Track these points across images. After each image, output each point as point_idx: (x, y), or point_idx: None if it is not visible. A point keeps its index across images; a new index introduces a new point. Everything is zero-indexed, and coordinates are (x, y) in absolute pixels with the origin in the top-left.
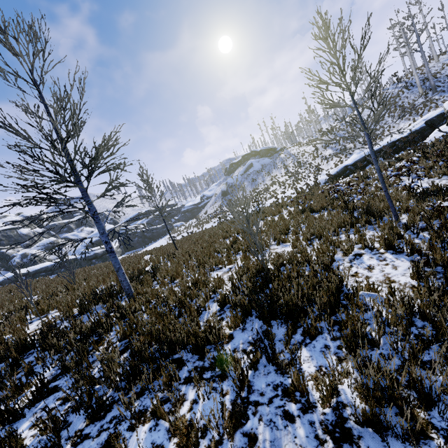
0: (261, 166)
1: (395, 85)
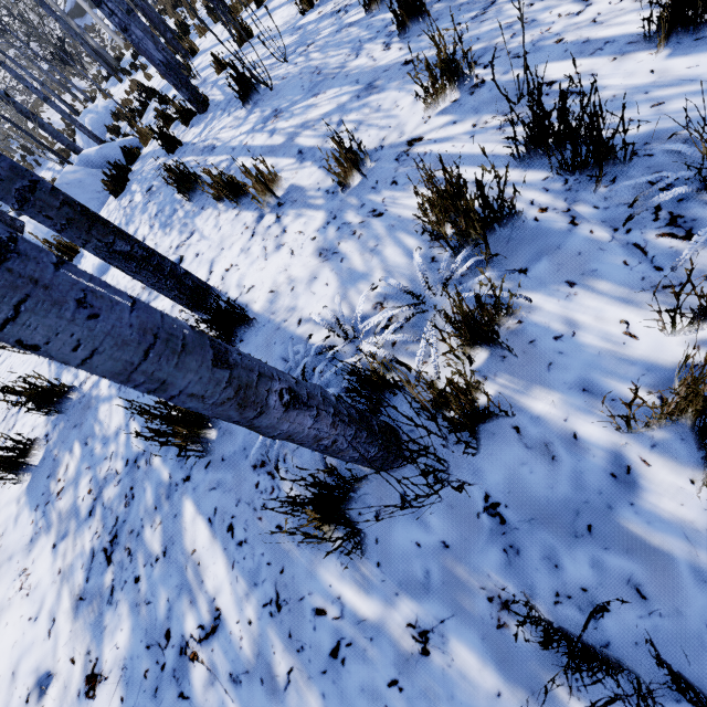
0: None
1: None
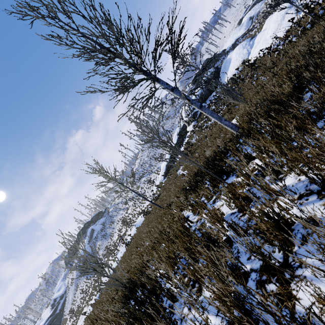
0: (101, 225)
1: (145, 144)
